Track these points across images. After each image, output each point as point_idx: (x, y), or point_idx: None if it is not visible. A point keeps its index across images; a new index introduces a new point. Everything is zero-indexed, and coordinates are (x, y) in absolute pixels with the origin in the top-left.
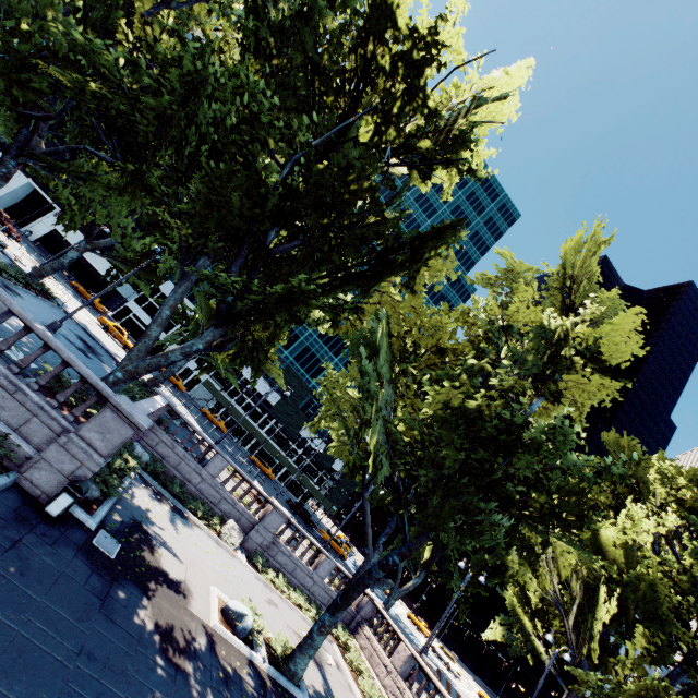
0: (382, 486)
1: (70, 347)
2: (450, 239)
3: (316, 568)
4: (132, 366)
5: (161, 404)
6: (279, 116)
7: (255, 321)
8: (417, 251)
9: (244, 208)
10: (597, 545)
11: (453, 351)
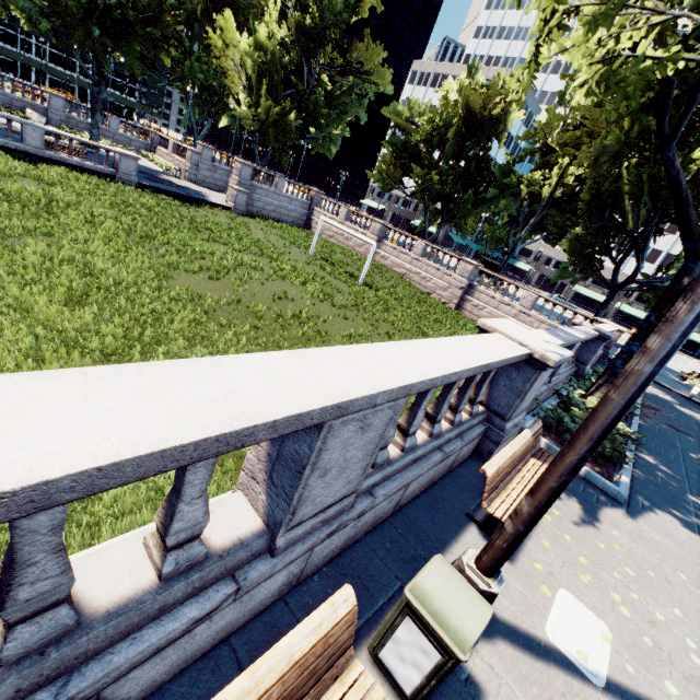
0: (140, 61)
1: None
2: None
3: (110, 126)
4: None
5: None
6: None
7: None
8: None
9: None
10: (259, 44)
11: None
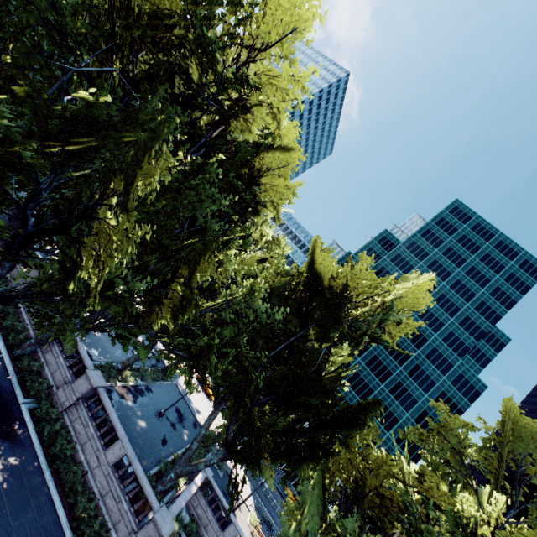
0: None
1: (166, 426)
2: (357, 430)
3: None
4: (179, 470)
5: (198, 484)
6: (260, 335)
7: (238, 461)
8: (335, 434)
9: (240, 386)
10: None
11: (390, 499)
